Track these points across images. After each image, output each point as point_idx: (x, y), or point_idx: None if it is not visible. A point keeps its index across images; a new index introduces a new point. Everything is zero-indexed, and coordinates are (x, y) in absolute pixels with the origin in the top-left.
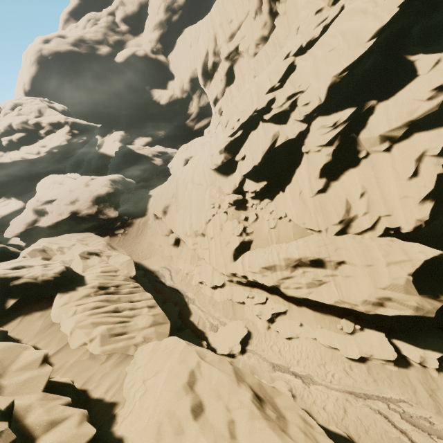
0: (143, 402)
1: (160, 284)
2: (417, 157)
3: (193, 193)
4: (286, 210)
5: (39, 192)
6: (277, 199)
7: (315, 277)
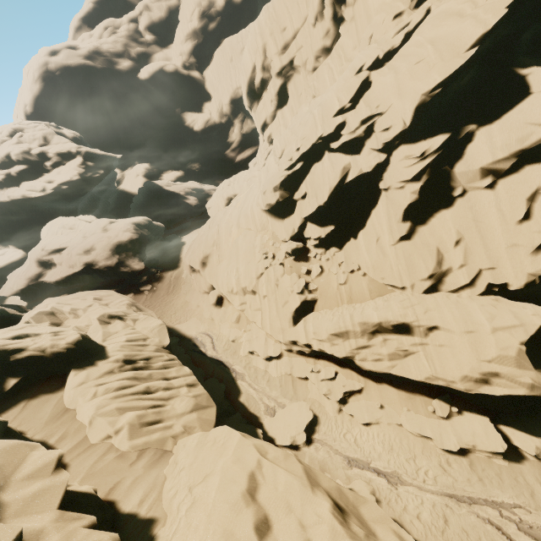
0: (191, 518)
1: (200, 354)
2: (529, 195)
3: (240, 240)
4: (359, 261)
5: (45, 239)
6: (348, 248)
7: (400, 347)
